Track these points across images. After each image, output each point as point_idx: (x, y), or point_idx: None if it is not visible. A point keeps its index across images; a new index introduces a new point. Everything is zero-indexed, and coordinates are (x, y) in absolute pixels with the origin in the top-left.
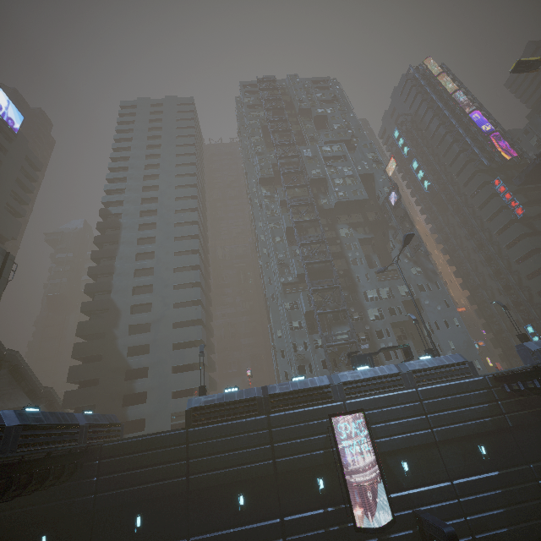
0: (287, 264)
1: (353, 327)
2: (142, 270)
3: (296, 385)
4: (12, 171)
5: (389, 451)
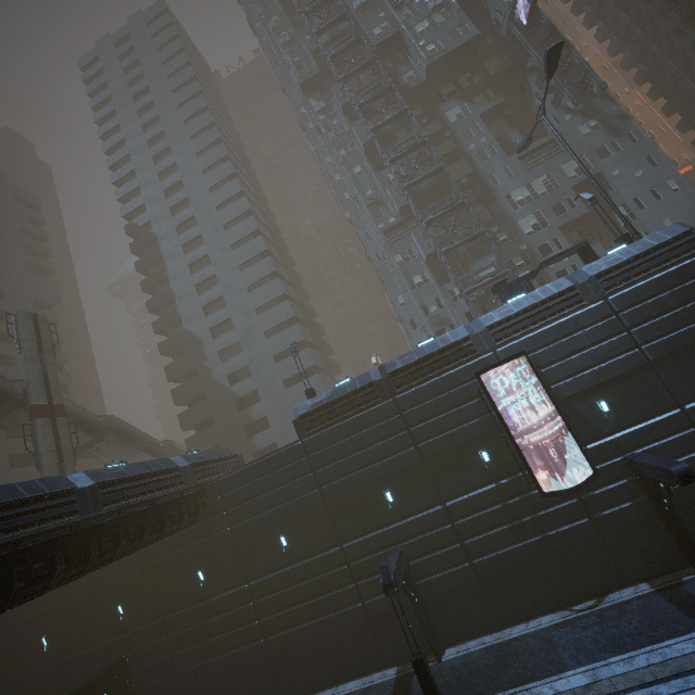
0: (382, 200)
1: (500, 253)
2: (204, 284)
3: (422, 352)
4: (9, 221)
5: (575, 395)
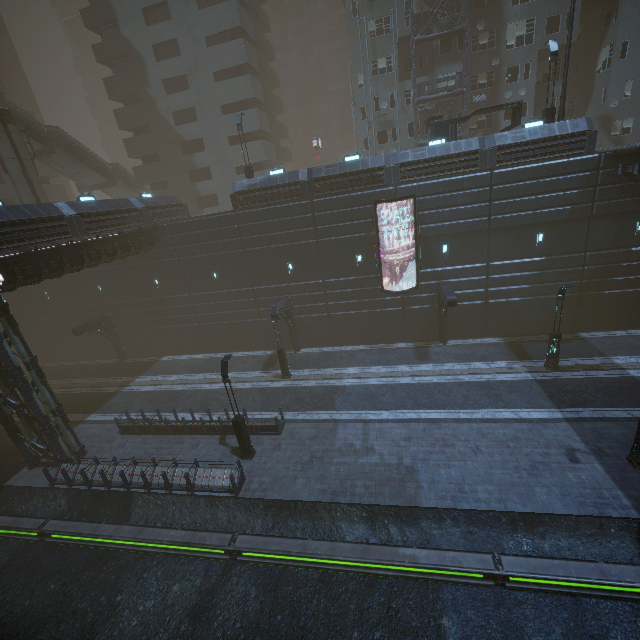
0: None
1: (466, 66)
2: None
3: (344, 168)
4: None
5: (432, 237)
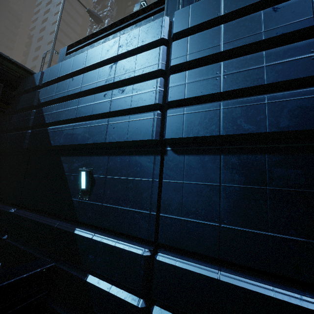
0: None
1: None
2: (35, 68)
3: None
4: None
5: None
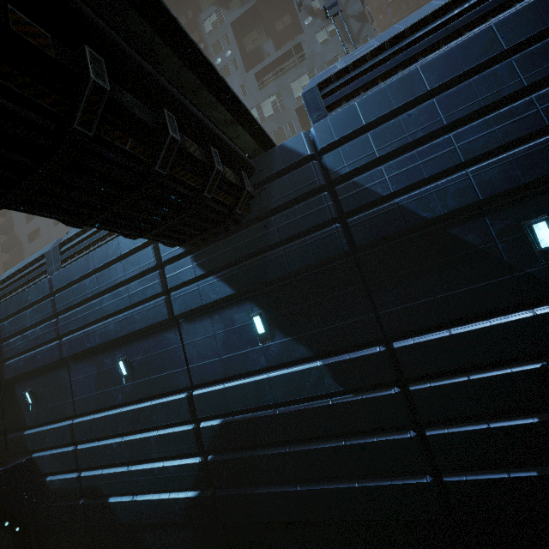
0: None
1: None
2: None
3: None
4: None
5: (14, 378)
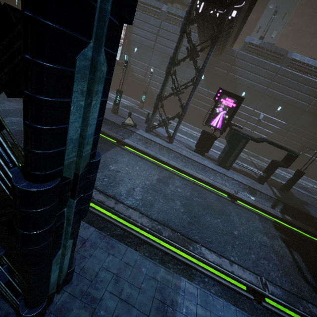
0: None
1: None
2: None
3: None
4: None
5: (132, 41)
